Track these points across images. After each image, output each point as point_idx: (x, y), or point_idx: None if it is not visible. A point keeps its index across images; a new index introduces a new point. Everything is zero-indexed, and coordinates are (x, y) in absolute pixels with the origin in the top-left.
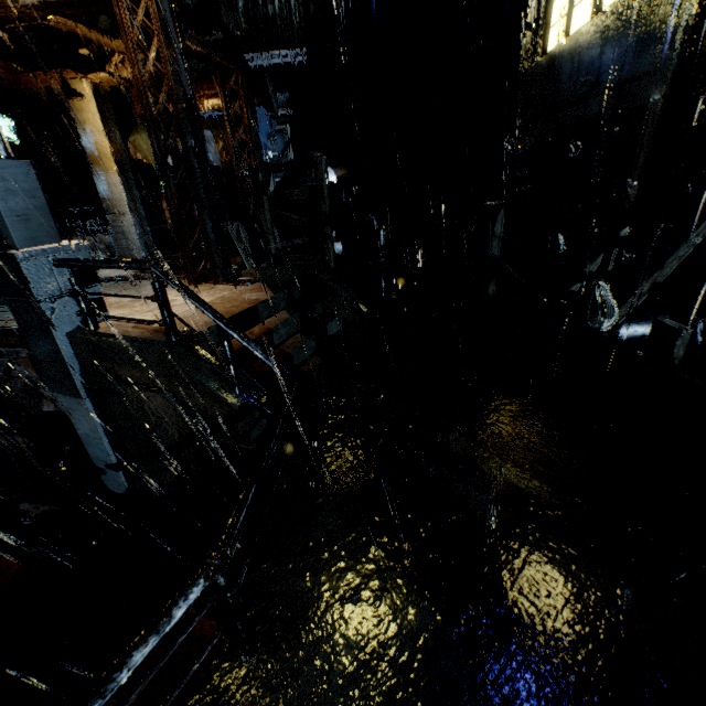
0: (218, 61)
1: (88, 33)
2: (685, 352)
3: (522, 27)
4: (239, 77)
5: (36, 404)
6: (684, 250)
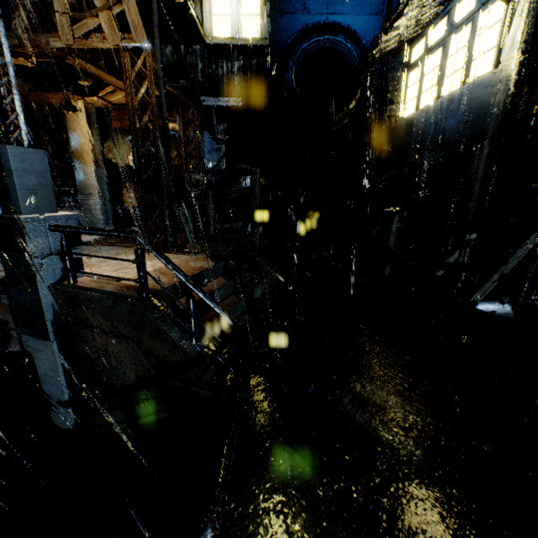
0: (183, 99)
1: (95, 71)
2: None
3: (386, 101)
4: (195, 111)
5: (4, 344)
6: (521, 252)
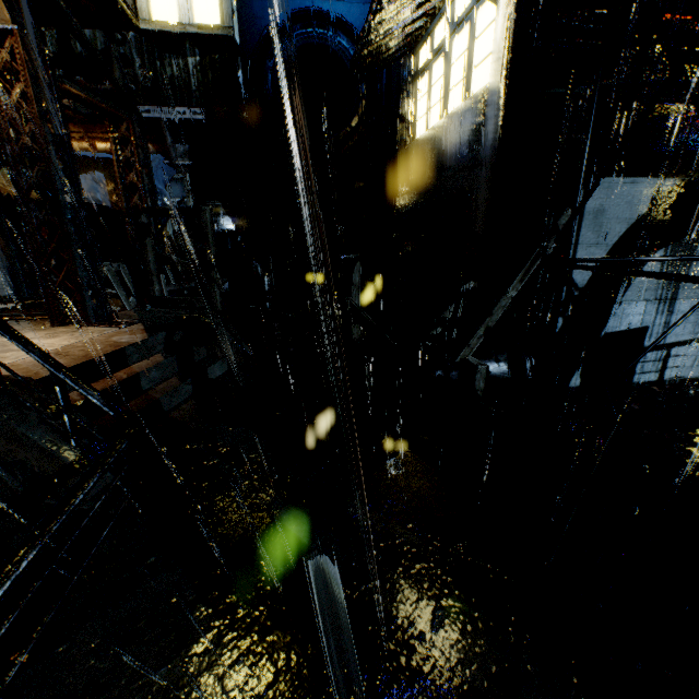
0: (107, 108)
1: None
2: (485, 384)
3: (396, 117)
4: (131, 126)
5: None
6: (505, 301)
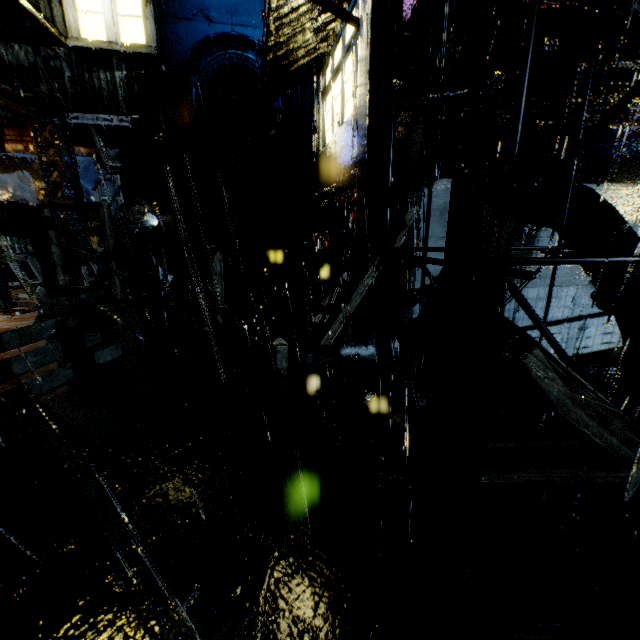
0: (26, 113)
1: None
2: (289, 364)
3: (309, 128)
4: (54, 130)
5: None
6: (362, 289)
